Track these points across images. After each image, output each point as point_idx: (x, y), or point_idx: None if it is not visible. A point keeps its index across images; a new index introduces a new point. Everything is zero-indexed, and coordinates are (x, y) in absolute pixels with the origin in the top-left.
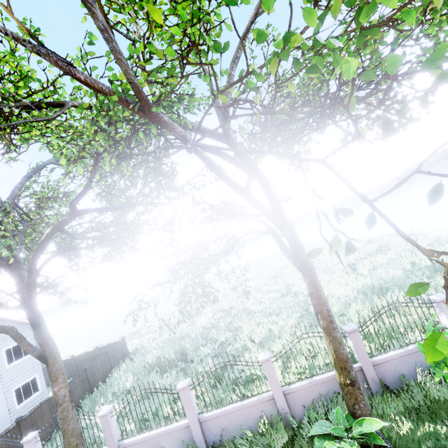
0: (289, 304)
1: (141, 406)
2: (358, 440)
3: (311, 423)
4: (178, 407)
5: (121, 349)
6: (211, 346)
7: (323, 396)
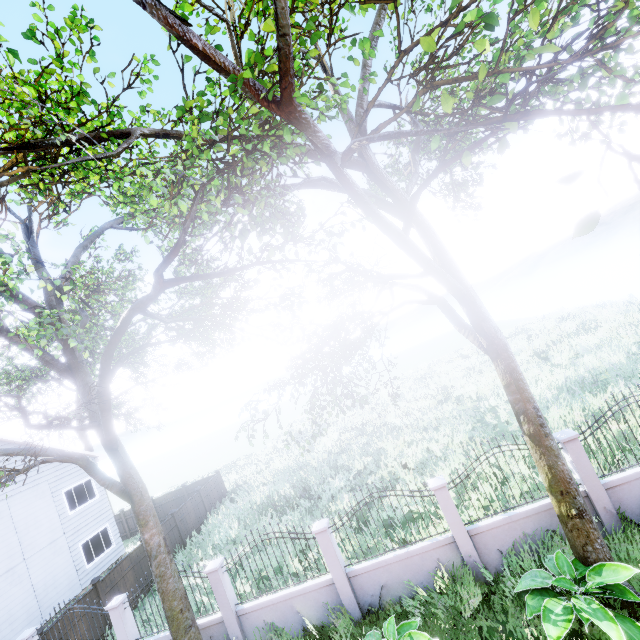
0: (452, 414)
1: (257, 560)
2: (594, 597)
3: (515, 574)
4: (311, 560)
5: (216, 487)
6: (343, 477)
7: (528, 537)
